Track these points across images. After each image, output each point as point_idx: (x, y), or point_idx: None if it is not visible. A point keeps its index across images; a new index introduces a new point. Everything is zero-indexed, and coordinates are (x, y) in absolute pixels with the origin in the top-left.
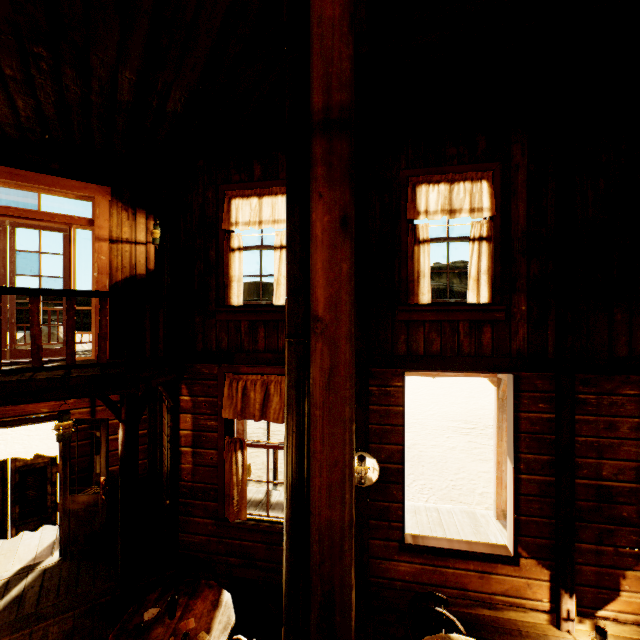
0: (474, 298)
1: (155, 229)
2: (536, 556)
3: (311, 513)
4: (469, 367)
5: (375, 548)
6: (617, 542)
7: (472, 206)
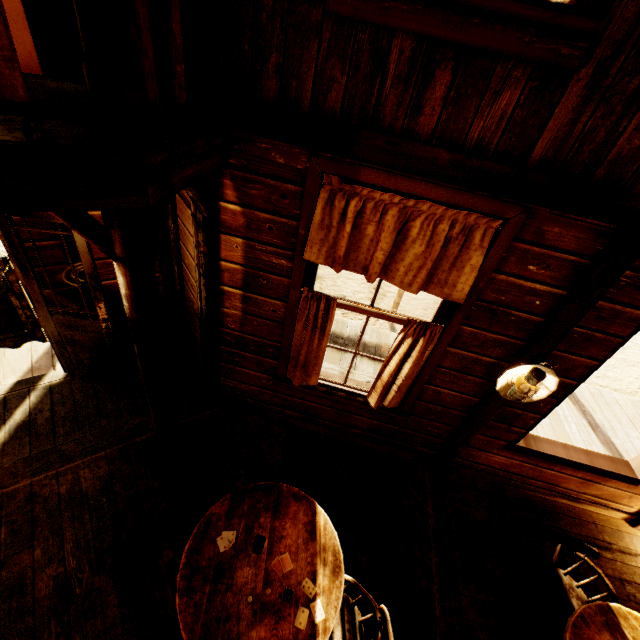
0: None
1: None
2: None
3: None
4: None
5: (474, 440)
6: None
7: None
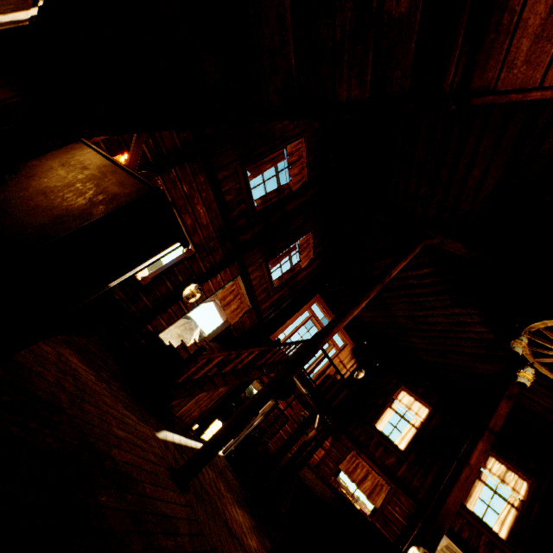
0: (497, 529)
1: (361, 371)
2: None
3: (445, 503)
4: None
5: None
6: None
7: (514, 487)
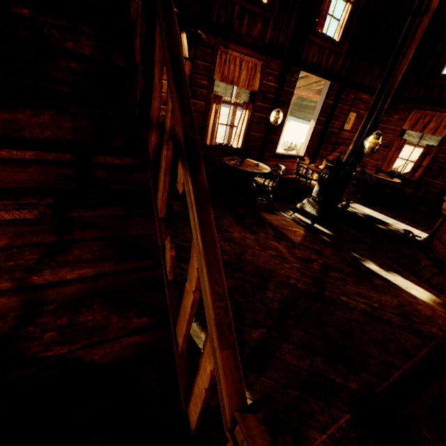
0: (337, 37)
1: None
2: (308, 156)
3: (394, 77)
4: (322, 74)
5: (265, 156)
6: (327, 150)
7: None
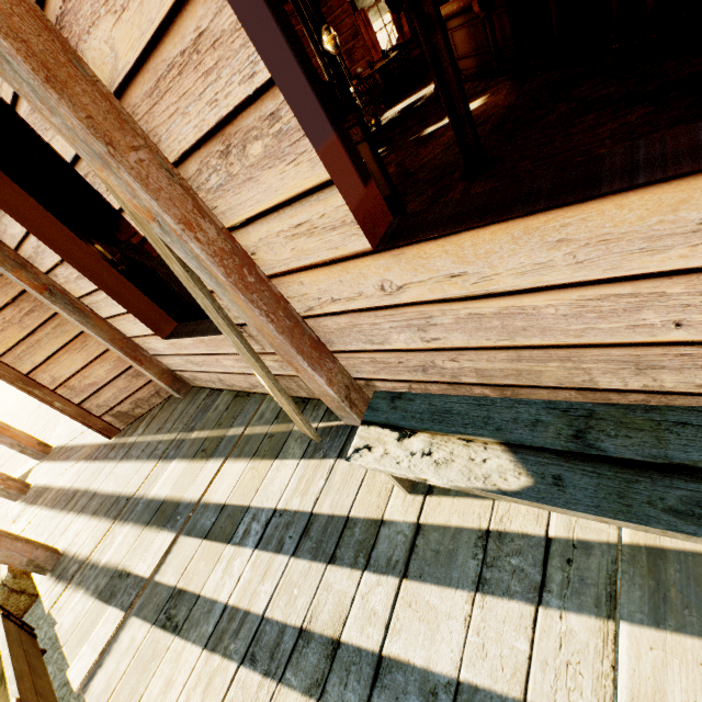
0: None
1: None
2: None
3: None
4: None
5: None
6: None
7: None
